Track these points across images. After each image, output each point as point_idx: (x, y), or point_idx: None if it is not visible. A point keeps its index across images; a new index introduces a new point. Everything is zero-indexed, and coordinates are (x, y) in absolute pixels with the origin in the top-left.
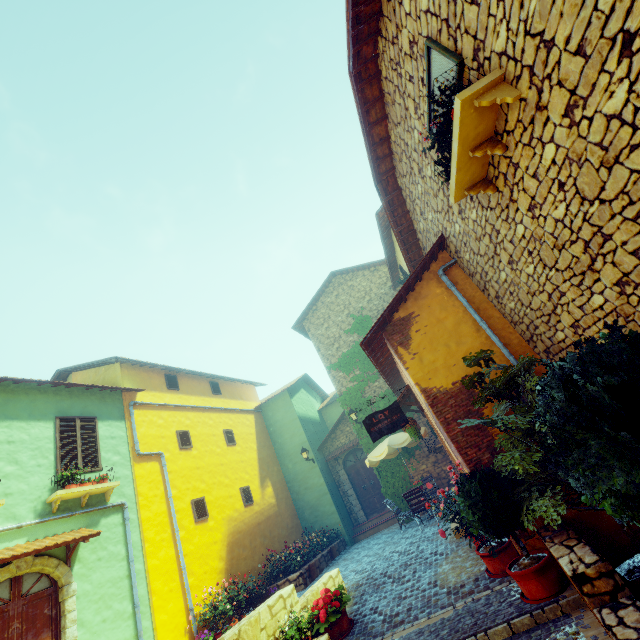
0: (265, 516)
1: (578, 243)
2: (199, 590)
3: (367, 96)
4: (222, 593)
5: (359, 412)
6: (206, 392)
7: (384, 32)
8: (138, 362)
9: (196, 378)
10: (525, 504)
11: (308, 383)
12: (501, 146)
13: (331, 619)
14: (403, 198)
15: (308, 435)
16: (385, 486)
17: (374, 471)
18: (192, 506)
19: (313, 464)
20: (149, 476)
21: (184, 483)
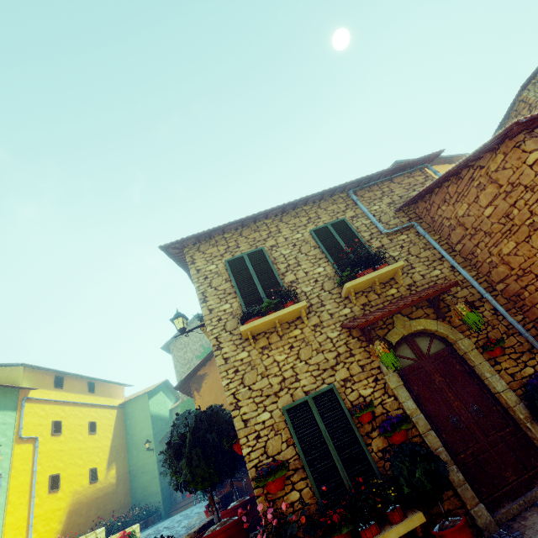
0: (104, 492)
1: None
2: None
3: None
4: None
5: None
6: (83, 390)
7: None
8: (38, 367)
9: (78, 379)
10: None
11: (168, 386)
12: None
13: None
14: None
15: (155, 430)
16: None
17: None
18: (49, 480)
19: (152, 453)
20: (23, 454)
21: (48, 461)
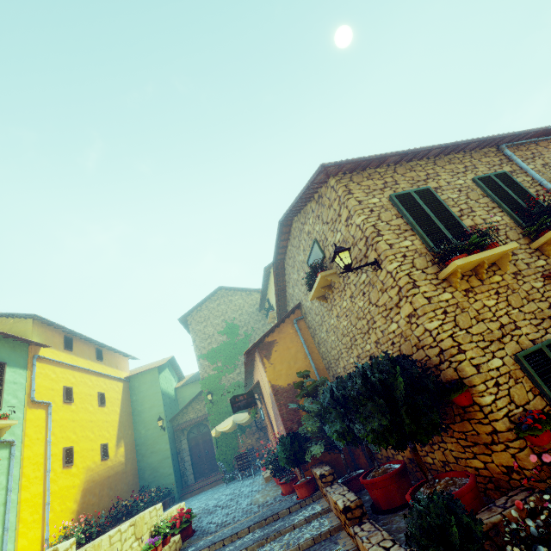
0: (114, 471)
1: (349, 337)
2: (54, 525)
3: (283, 230)
4: (78, 526)
5: (214, 394)
6: (92, 357)
7: (299, 217)
8: (50, 322)
9: (87, 343)
10: (308, 449)
11: (172, 364)
12: (331, 290)
13: (183, 526)
14: (285, 273)
15: (165, 407)
16: (219, 453)
17: (214, 441)
18: (63, 452)
19: (164, 432)
20: (36, 421)
21: (61, 432)
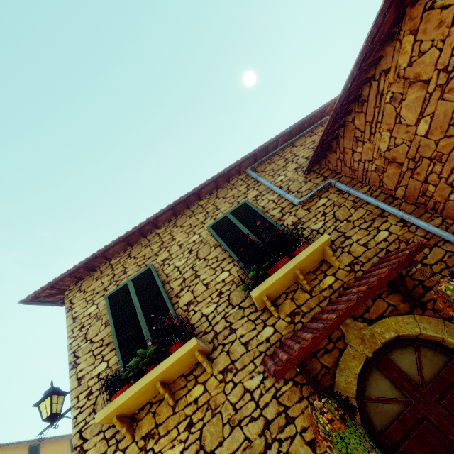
0: None
1: None
2: None
3: None
4: None
5: None
6: (65, 452)
7: None
8: (5, 444)
9: (59, 440)
10: None
11: None
12: None
13: None
14: None
15: None
16: None
17: None
18: None
19: None
20: None
21: None
